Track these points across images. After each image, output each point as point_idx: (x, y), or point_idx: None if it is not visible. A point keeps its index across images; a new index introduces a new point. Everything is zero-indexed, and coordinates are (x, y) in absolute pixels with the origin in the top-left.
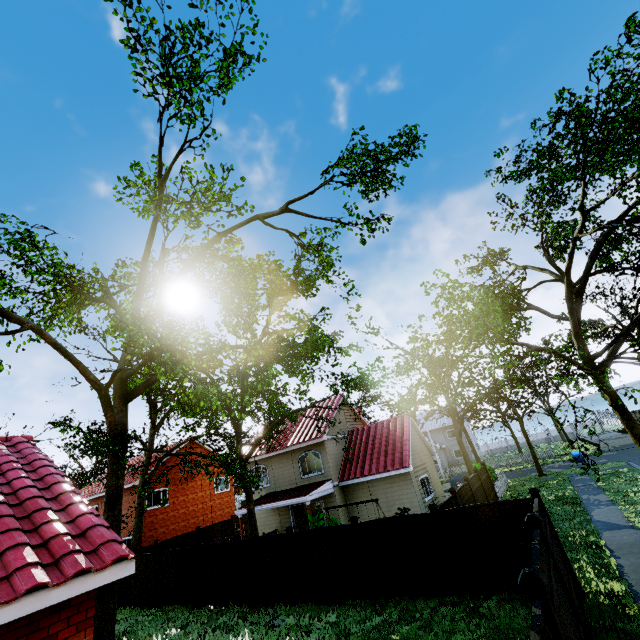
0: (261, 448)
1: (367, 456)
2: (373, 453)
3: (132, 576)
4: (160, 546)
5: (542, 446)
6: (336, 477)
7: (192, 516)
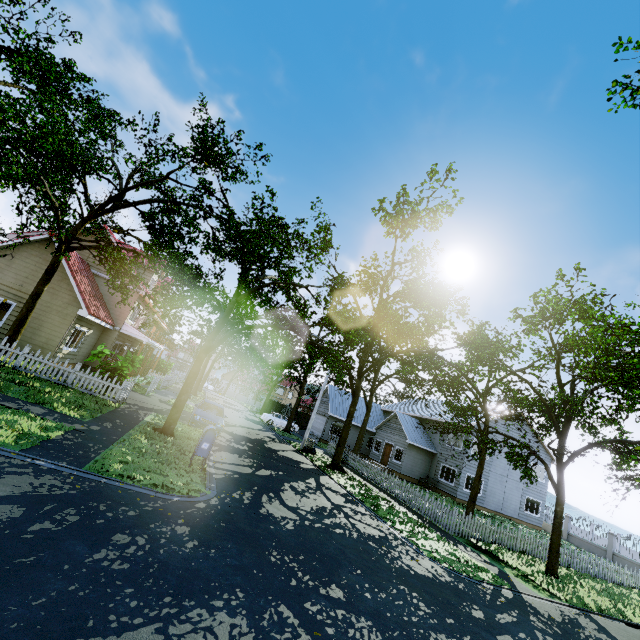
0: None
1: None
2: None
3: None
4: None
5: None
6: None
7: None
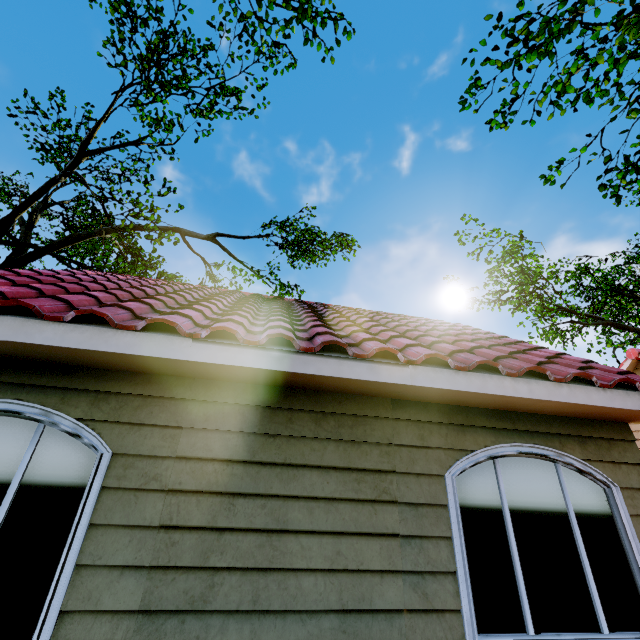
0: None
1: None
2: None
3: None
4: None
5: None
6: None
7: None
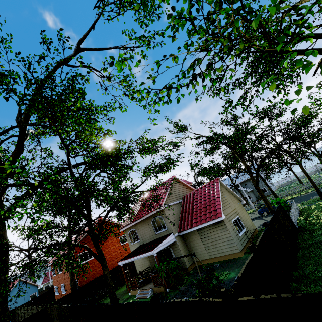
0: (131, 219)
1: (193, 213)
2: (197, 210)
3: (55, 319)
4: (82, 289)
5: (314, 176)
6: (176, 230)
7: (109, 260)
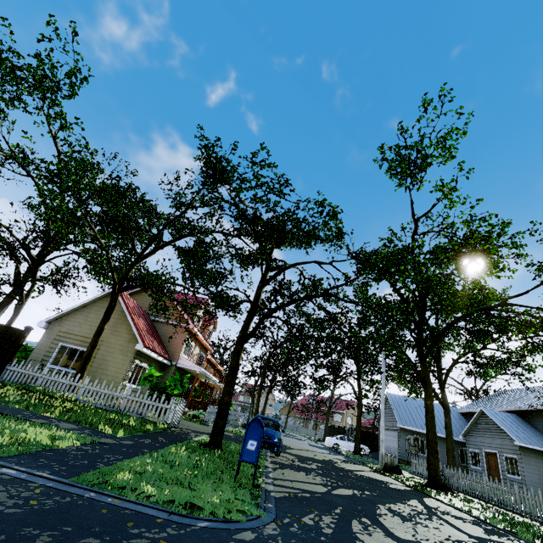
0: None
1: None
2: None
3: None
4: None
5: None
6: None
7: None
